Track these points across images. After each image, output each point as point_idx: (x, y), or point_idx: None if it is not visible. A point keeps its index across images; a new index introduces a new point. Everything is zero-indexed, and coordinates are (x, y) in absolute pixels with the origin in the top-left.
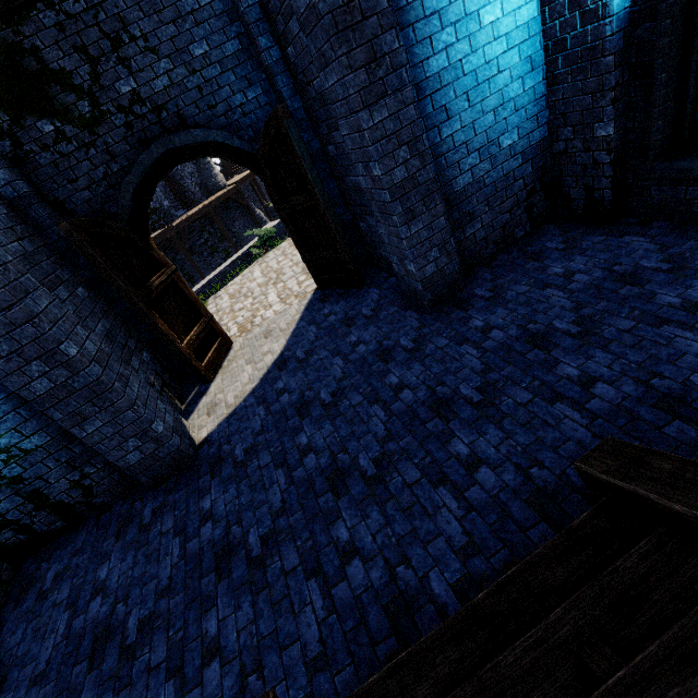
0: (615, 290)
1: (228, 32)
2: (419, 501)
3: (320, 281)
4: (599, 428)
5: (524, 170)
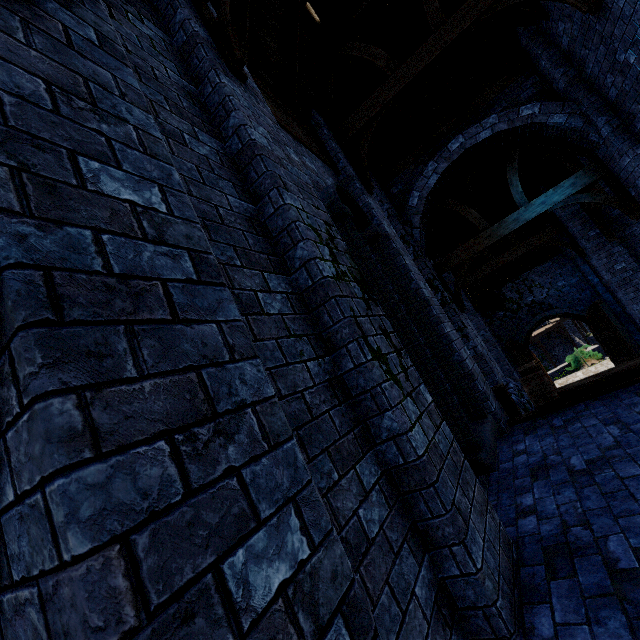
0: None
1: (573, 276)
2: None
3: None
4: None
5: None
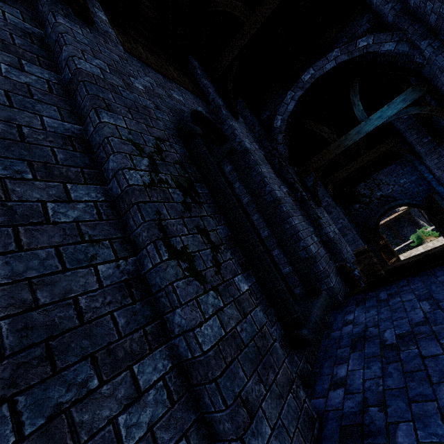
0: None
1: (413, 174)
2: None
3: None
4: None
5: None
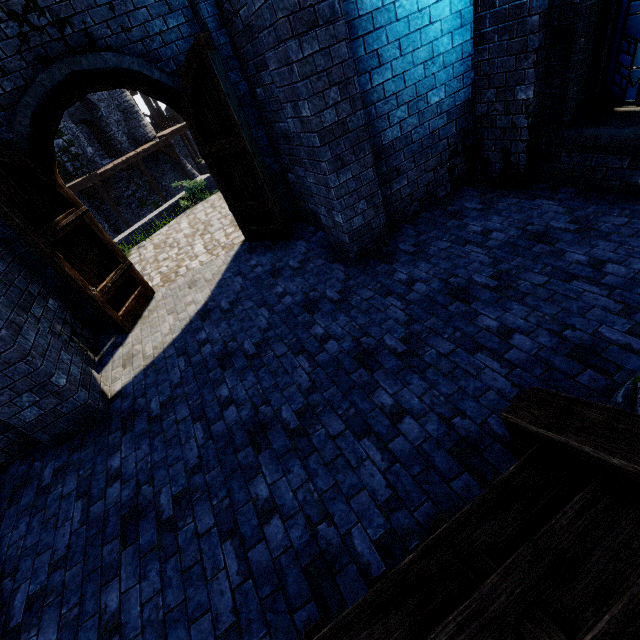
0: (529, 248)
1: None
2: (342, 453)
3: (247, 233)
4: (517, 377)
5: (448, 130)
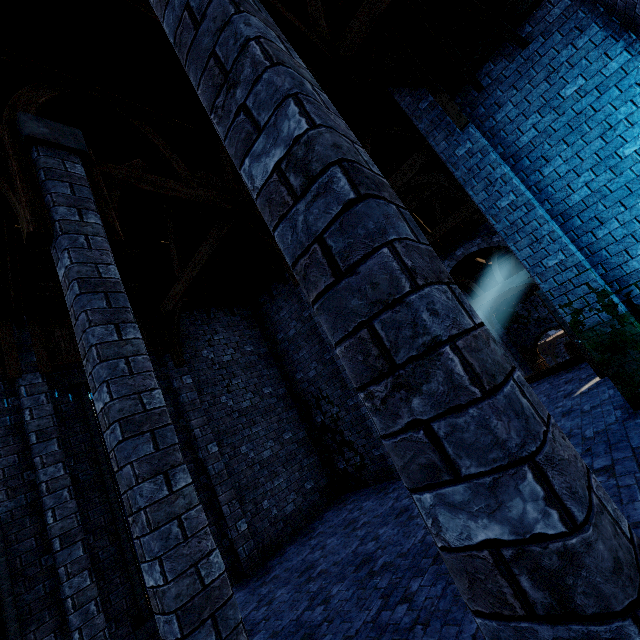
0: None
1: None
2: None
3: None
4: None
5: None
